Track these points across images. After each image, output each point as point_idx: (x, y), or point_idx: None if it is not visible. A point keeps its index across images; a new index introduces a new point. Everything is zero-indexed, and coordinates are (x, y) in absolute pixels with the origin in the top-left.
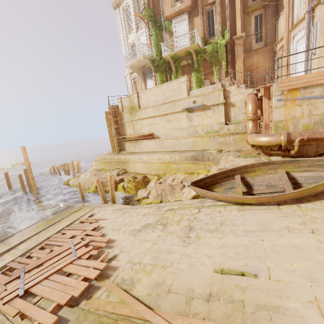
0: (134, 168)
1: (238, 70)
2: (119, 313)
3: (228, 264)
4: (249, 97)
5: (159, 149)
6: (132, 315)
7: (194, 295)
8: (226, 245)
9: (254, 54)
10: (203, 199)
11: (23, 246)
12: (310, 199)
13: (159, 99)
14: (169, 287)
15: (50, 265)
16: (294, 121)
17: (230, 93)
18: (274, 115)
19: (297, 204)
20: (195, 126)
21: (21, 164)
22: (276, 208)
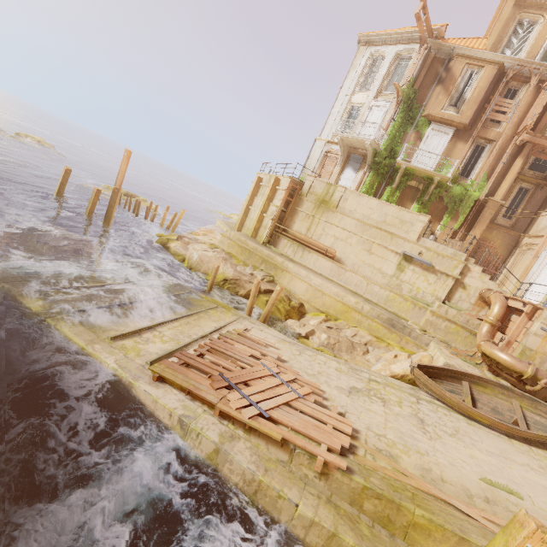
0: (289, 283)
1: (471, 237)
2: (406, 482)
3: (489, 477)
4: (500, 298)
5: (332, 276)
6: (423, 489)
7: (472, 494)
8: (476, 457)
9: (494, 229)
10: (413, 386)
11: (167, 332)
12: (538, 445)
13: (372, 218)
14: (440, 476)
15: (265, 389)
16: (544, 358)
17: (469, 272)
18: (528, 339)
19: (527, 445)
20: (402, 281)
21: (36, 141)
22: (507, 440)
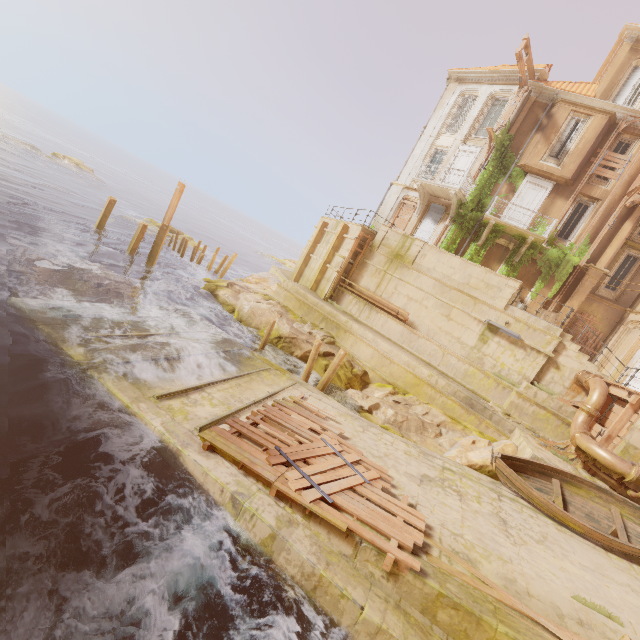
0: (353, 347)
1: (567, 308)
2: (487, 592)
3: (583, 596)
4: (601, 383)
5: (403, 342)
6: (507, 603)
7: (563, 613)
8: (567, 570)
9: (595, 301)
10: (494, 480)
11: (217, 394)
12: None
13: (454, 279)
14: (526, 589)
15: (327, 470)
16: None
17: (564, 351)
18: (633, 436)
19: (628, 561)
20: (485, 354)
21: (74, 163)
22: (604, 553)
